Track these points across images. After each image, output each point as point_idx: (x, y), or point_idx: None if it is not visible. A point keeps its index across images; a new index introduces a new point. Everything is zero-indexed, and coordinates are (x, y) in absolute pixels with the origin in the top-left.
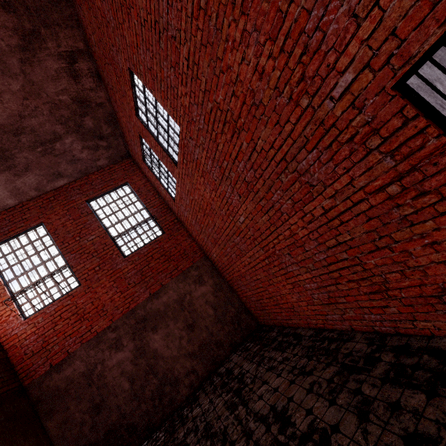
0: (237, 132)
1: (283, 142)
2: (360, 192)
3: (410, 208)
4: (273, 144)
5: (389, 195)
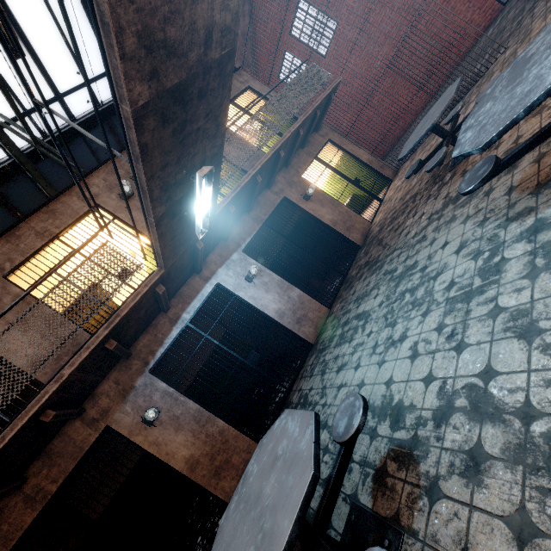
0: (384, 6)
1: (408, 0)
2: (438, 6)
3: (453, 3)
4: (403, 3)
5: (447, 2)
